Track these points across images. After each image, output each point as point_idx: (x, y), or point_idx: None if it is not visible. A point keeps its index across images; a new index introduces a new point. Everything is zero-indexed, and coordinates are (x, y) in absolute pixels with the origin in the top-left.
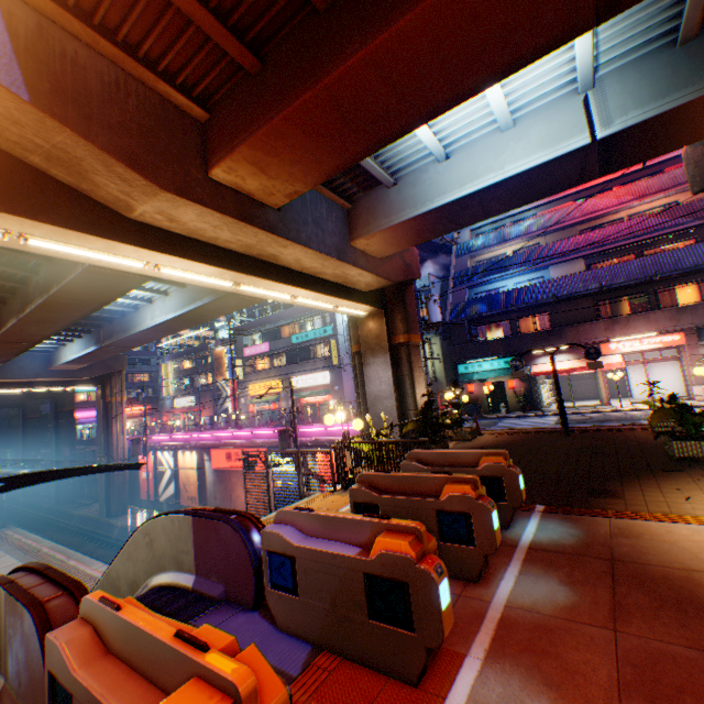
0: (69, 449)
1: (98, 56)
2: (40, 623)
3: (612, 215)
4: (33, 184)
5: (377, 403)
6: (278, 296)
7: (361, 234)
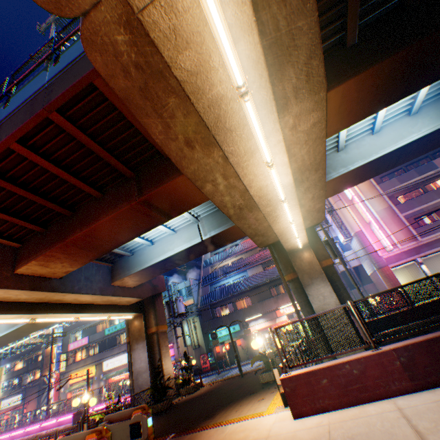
0: None
1: None
2: None
3: None
4: None
5: (139, 376)
6: (65, 319)
7: (117, 278)
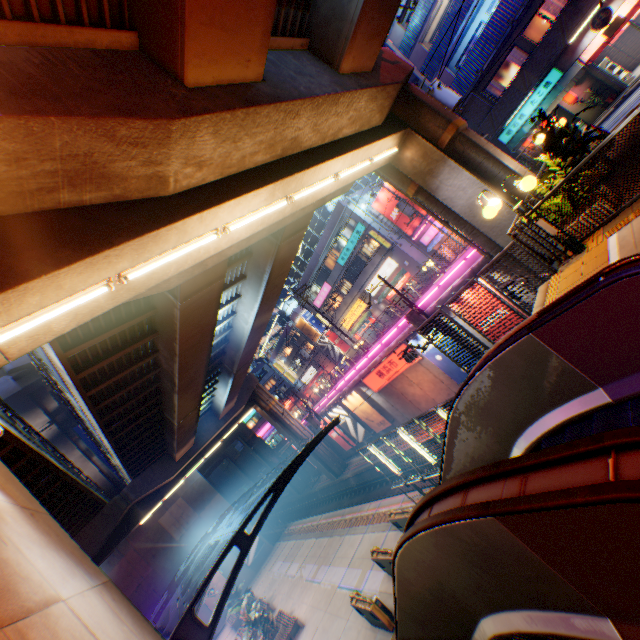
0: (274, 458)
1: (10, 49)
2: None
3: None
4: (83, 222)
5: (476, 211)
6: (324, 185)
7: (341, 52)
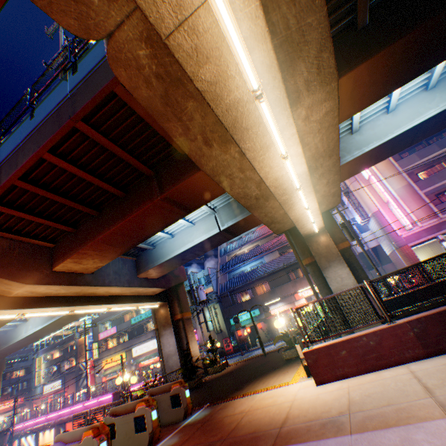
0: None
1: (3, 238)
2: None
3: None
4: None
5: (169, 358)
6: (99, 310)
7: (142, 271)
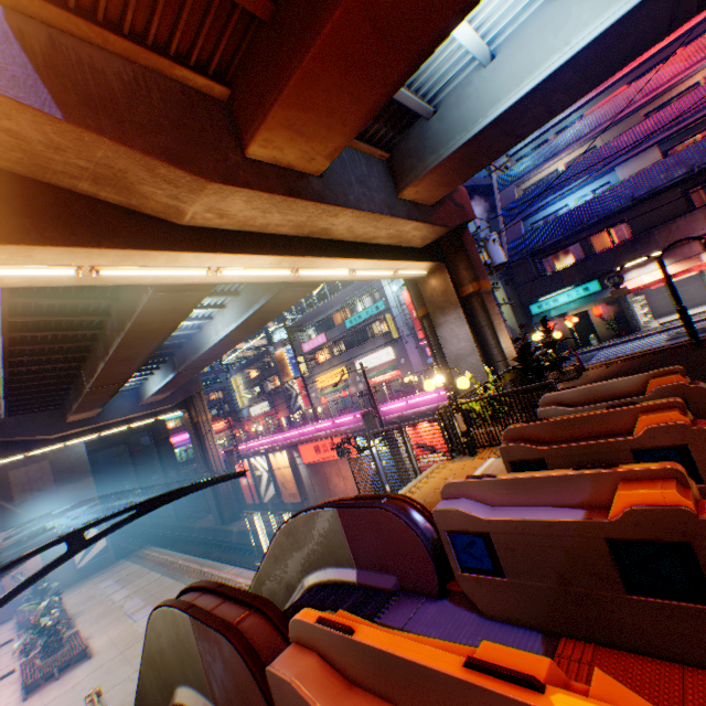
0: (174, 471)
1: (111, 56)
2: (242, 650)
3: (682, 83)
4: (88, 212)
5: (459, 362)
6: (337, 274)
7: (408, 183)
